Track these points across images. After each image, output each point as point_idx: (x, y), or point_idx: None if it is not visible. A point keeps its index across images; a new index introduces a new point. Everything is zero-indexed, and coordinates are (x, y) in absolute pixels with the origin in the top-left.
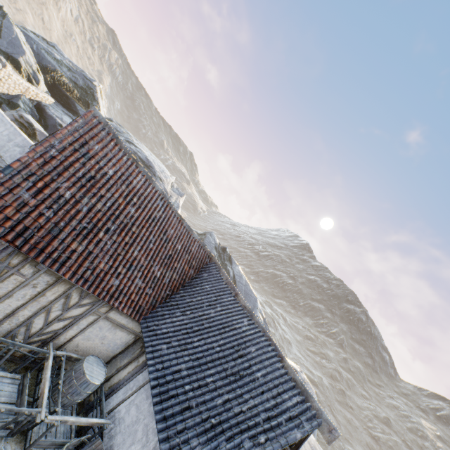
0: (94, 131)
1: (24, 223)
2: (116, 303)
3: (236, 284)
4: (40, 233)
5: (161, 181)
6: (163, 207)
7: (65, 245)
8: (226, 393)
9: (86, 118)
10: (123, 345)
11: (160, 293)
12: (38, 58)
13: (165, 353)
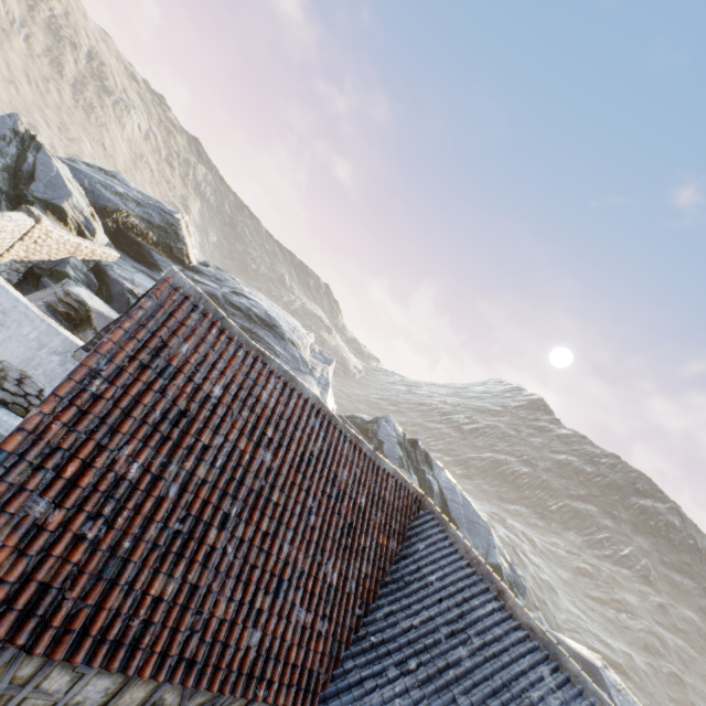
0: (177, 316)
1: (37, 580)
2: (260, 690)
3: (448, 506)
4: (77, 588)
5: (294, 345)
6: (322, 429)
7: (136, 593)
8: None
9: (158, 296)
10: None
11: (344, 620)
12: (92, 198)
13: None
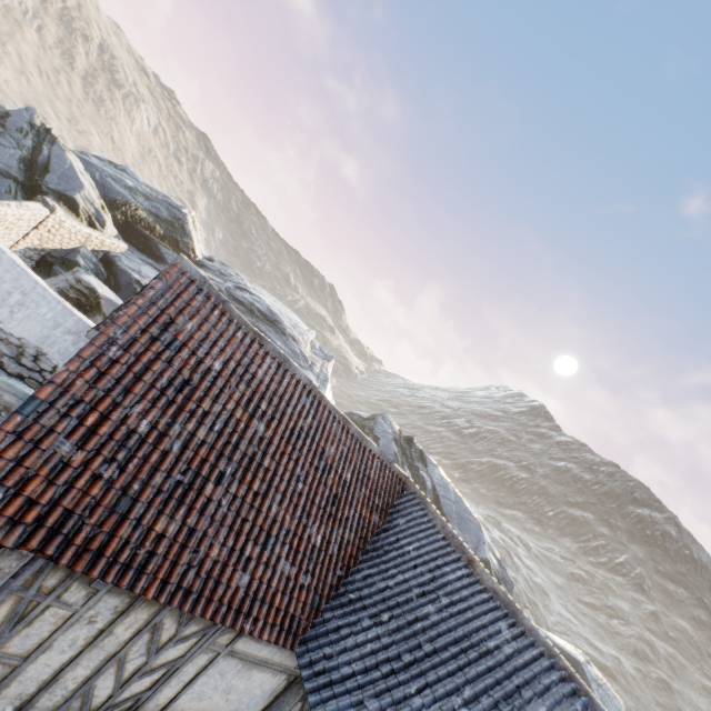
0: (184, 297)
1: (63, 506)
2: (247, 624)
3: (440, 502)
4: (95, 516)
5: (295, 341)
6: (313, 408)
7: (143, 528)
8: None
9: (168, 278)
10: (266, 696)
11: (326, 578)
12: (103, 190)
13: None
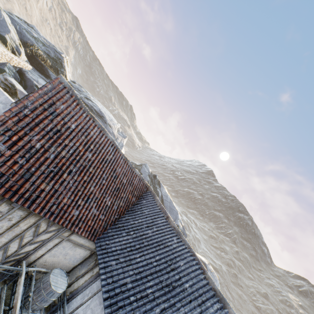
0: (60, 94)
1: (0, 171)
2: (76, 229)
3: (163, 202)
4: (14, 178)
5: (110, 127)
6: (113, 152)
7: (35, 186)
8: (162, 302)
9: (53, 84)
10: (81, 258)
11: (110, 218)
12: (20, 36)
13: (114, 268)
